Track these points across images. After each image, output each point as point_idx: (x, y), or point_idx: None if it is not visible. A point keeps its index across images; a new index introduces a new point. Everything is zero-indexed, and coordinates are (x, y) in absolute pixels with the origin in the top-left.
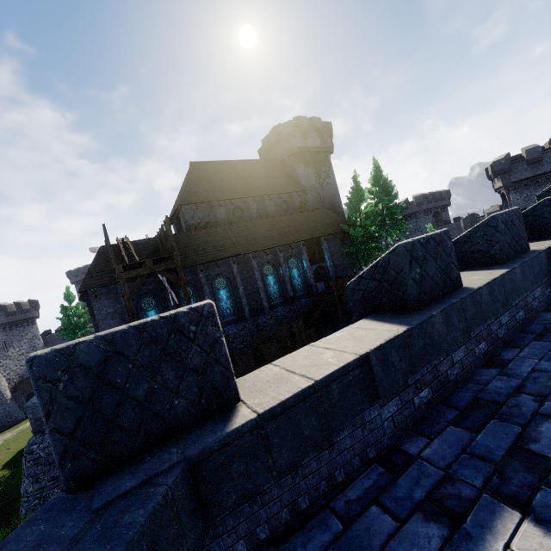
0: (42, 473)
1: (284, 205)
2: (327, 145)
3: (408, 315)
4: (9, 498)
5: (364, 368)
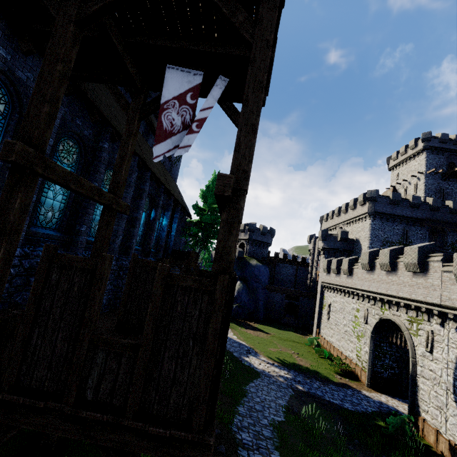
0: None
1: None
2: None
3: None
4: None
5: None
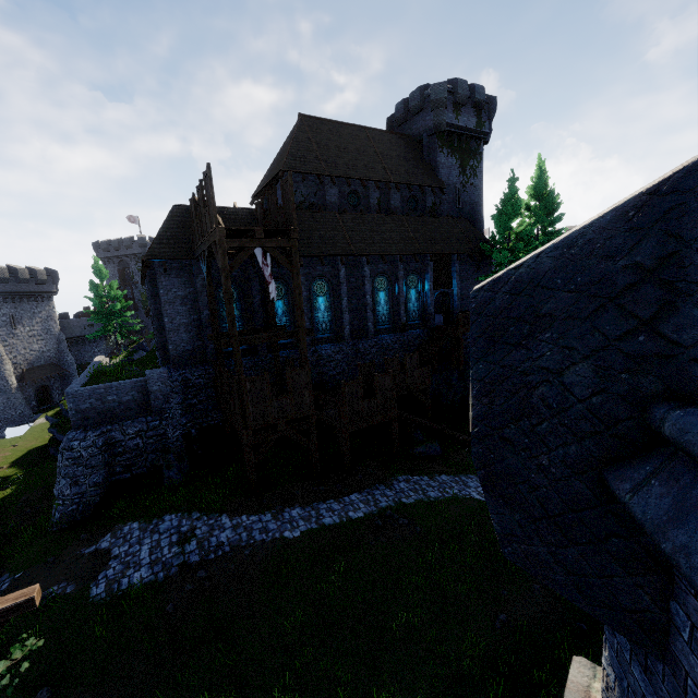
0: (83, 475)
1: (412, 202)
2: (484, 130)
3: None
4: (30, 499)
5: None
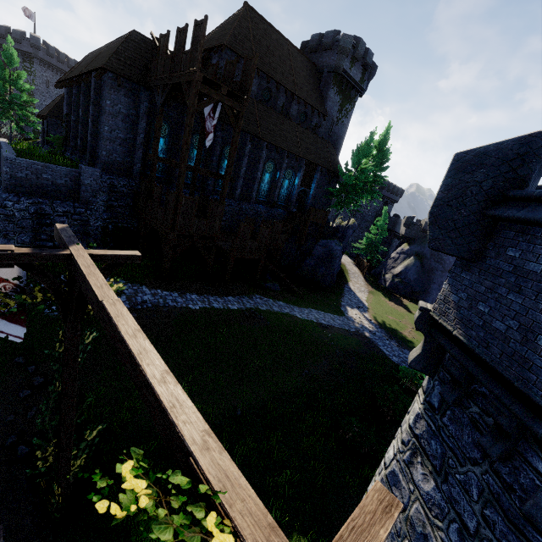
0: (13, 232)
1: (303, 116)
2: (363, 87)
3: None
4: None
5: None
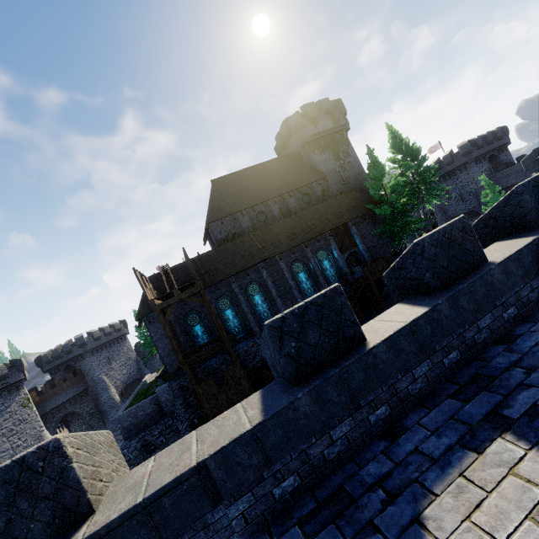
0: None
1: (306, 197)
2: (341, 124)
3: (284, 393)
4: None
5: (203, 474)
